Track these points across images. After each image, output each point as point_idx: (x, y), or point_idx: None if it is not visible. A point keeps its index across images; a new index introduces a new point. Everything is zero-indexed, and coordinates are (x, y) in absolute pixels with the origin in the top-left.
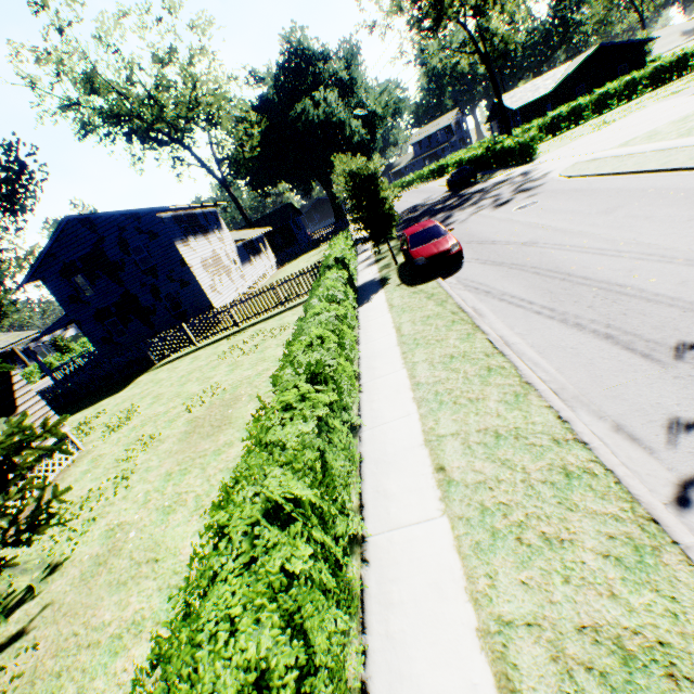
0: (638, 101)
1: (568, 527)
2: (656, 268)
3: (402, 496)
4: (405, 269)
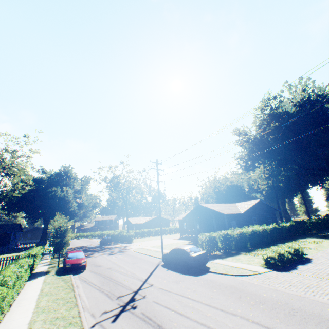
0: (165, 235)
1: None
2: (130, 279)
3: None
4: (61, 268)
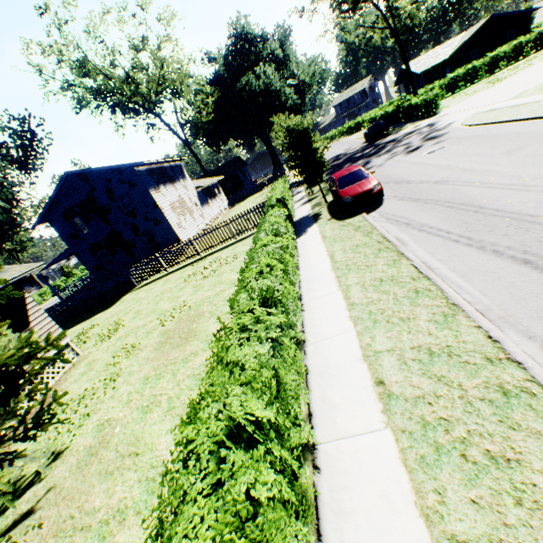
0: (525, 61)
1: (513, 446)
2: None
3: (346, 406)
4: (333, 206)
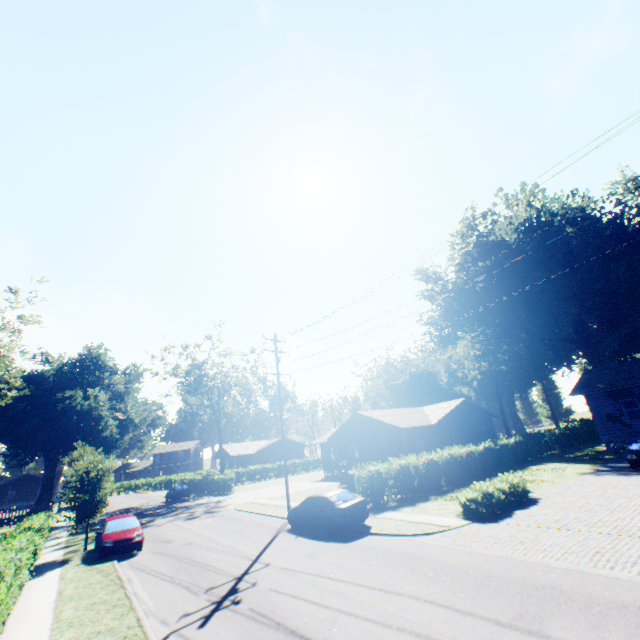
0: (296, 475)
1: None
2: (230, 558)
3: None
4: (92, 552)
